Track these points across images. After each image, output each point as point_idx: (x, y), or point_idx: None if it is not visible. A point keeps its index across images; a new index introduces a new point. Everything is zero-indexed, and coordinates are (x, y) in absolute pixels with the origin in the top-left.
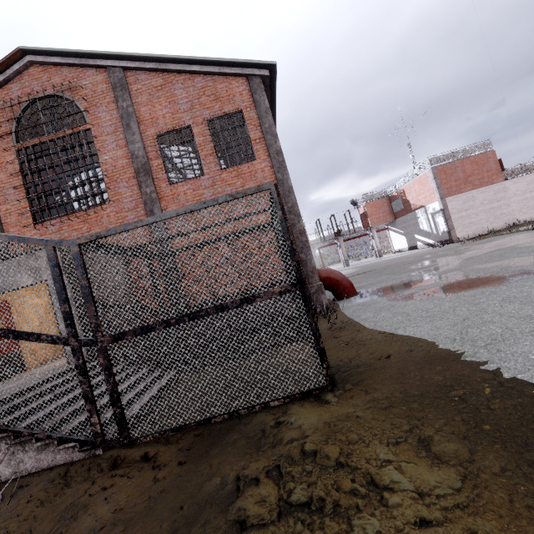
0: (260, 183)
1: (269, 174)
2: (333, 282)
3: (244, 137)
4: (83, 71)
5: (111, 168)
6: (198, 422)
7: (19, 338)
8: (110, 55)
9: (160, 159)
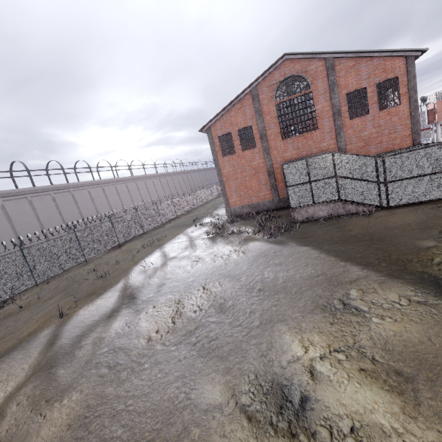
0: (400, 117)
1: (407, 113)
2: None
3: (397, 93)
4: (311, 60)
5: (320, 112)
6: (410, 203)
7: (363, 181)
8: (331, 52)
9: (346, 107)
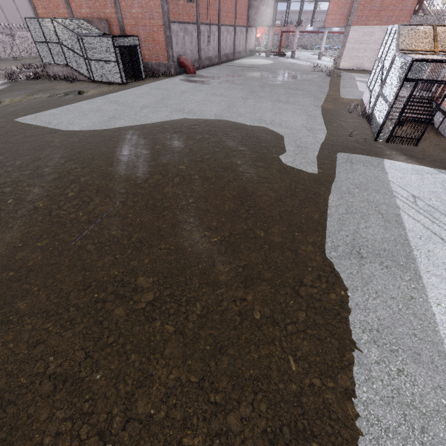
0: (155, 3)
1: (159, 0)
2: (184, 65)
3: None
4: None
5: None
6: (104, 82)
7: (76, 53)
8: None
9: None
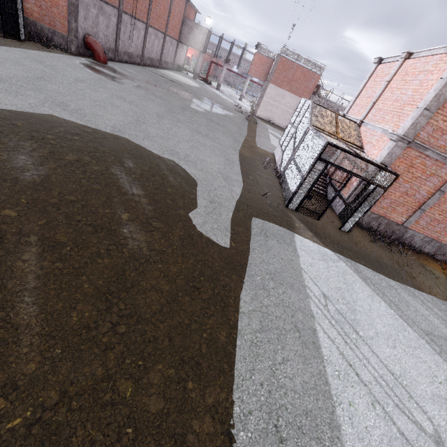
0: None
1: None
2: (92, 48)
3: None
4: None
5: None
6: None
7: None
8: None
9: None
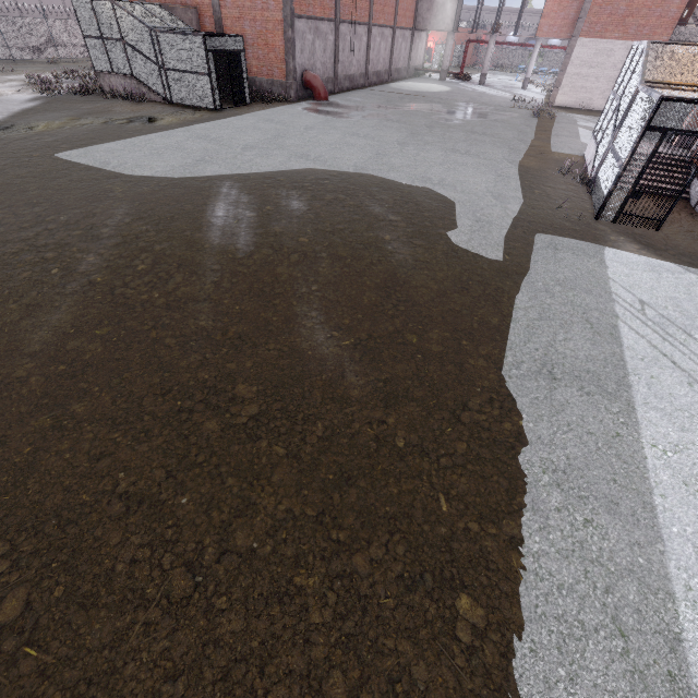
0: None
1: None
2: (311, 86)
3: None
4: None
5: None
6: (187, 105)
7: (146, 58)
8: None
9: None
